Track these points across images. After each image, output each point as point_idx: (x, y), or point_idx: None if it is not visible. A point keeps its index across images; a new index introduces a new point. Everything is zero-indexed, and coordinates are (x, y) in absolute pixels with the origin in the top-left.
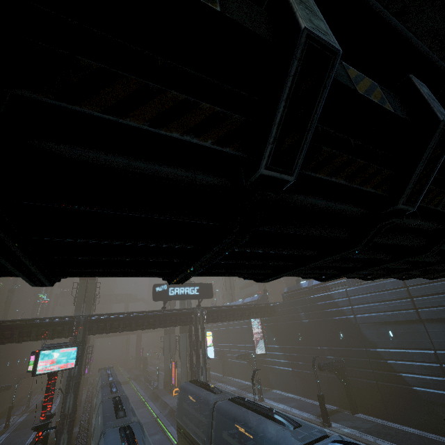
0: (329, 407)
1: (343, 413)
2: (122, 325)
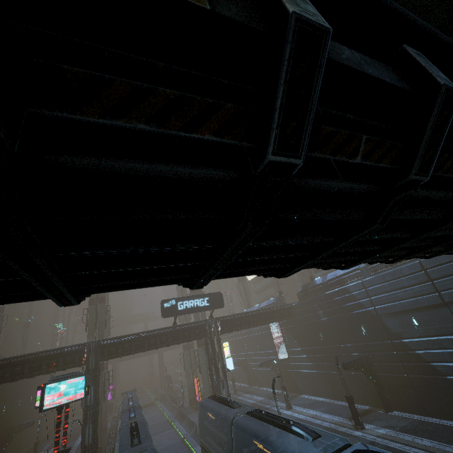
0: (361, 407)
1: (376, 412)
2: (133, 347)
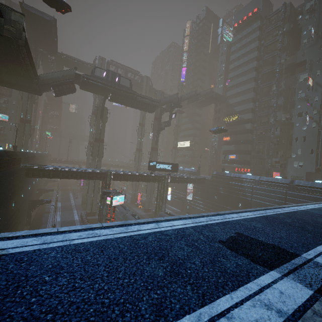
0: None
1: None
2: (129, 179)
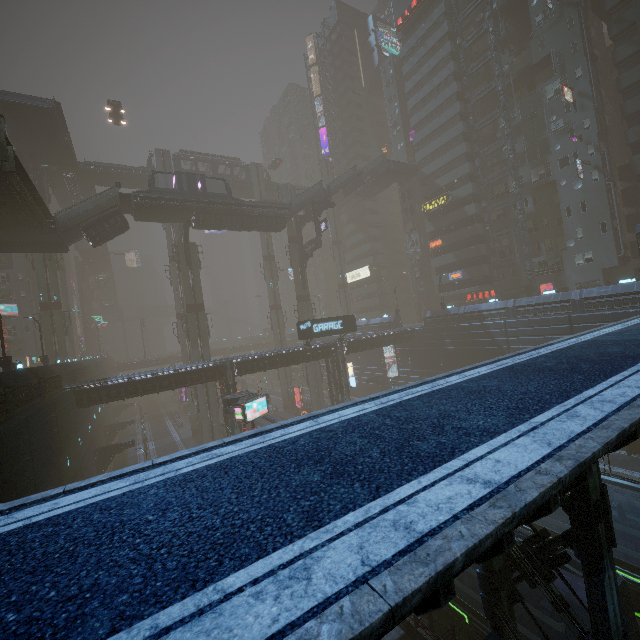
0: None
1: None
2: (268, 365)
